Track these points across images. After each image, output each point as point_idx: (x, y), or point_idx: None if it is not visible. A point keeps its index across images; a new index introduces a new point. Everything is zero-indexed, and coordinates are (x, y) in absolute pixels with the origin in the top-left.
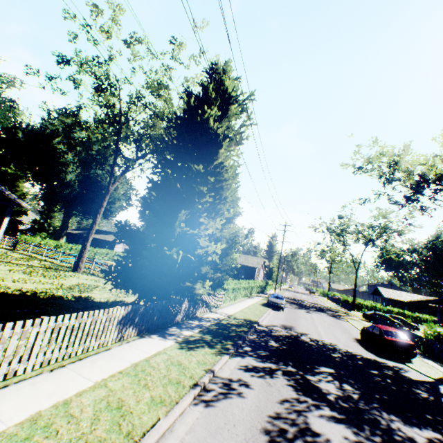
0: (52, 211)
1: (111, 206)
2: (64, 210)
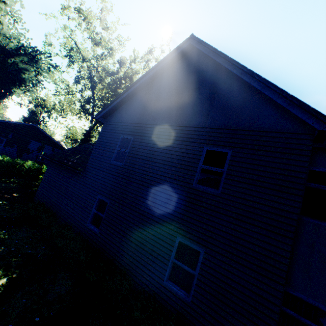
0: None
1: None
2: None
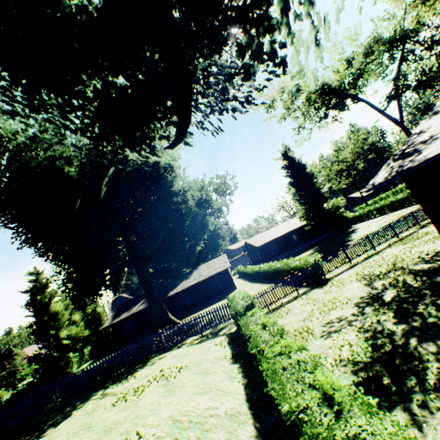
0: (53, 319)
1: (206, 227)
2: (141, 274)
